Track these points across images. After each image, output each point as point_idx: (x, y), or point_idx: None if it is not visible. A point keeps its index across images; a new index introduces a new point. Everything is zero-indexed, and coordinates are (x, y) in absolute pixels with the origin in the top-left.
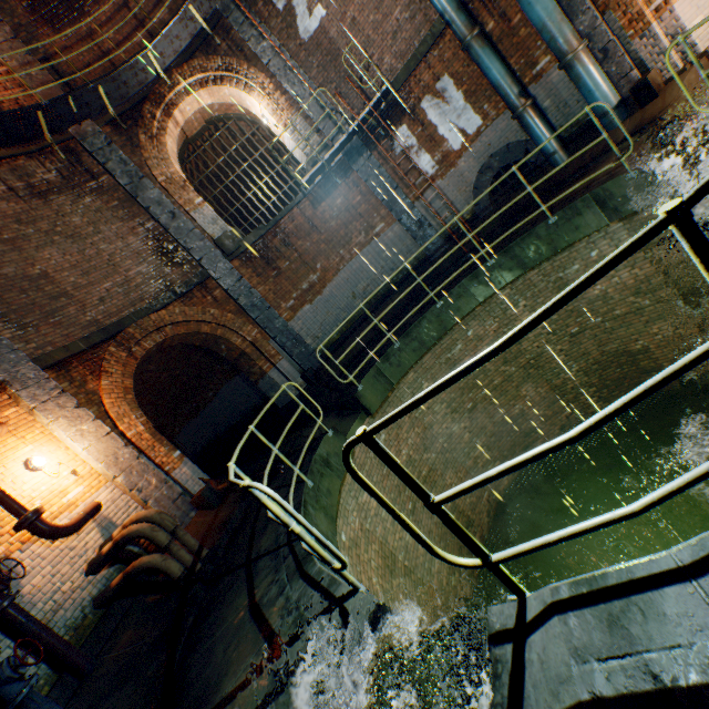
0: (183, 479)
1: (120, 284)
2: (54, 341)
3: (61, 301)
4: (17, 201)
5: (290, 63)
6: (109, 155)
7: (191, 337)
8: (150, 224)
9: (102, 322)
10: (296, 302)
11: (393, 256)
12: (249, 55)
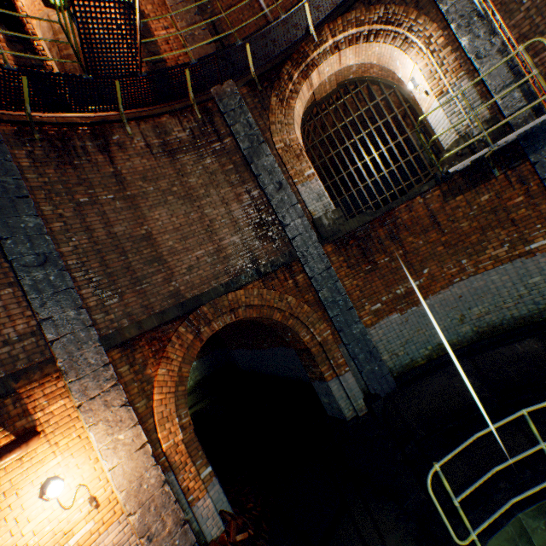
0: (202, 515)
1: (210, 252)
2: (132, 312)
3: (153, 266)
4: (149, 157)
5: (483, 6)
6: (237, 117)
7: (260, 318)
8: (255, 191)
9: (182, 294)
10: (382, 307)
11: (545, 286)
12: (422, 1)
